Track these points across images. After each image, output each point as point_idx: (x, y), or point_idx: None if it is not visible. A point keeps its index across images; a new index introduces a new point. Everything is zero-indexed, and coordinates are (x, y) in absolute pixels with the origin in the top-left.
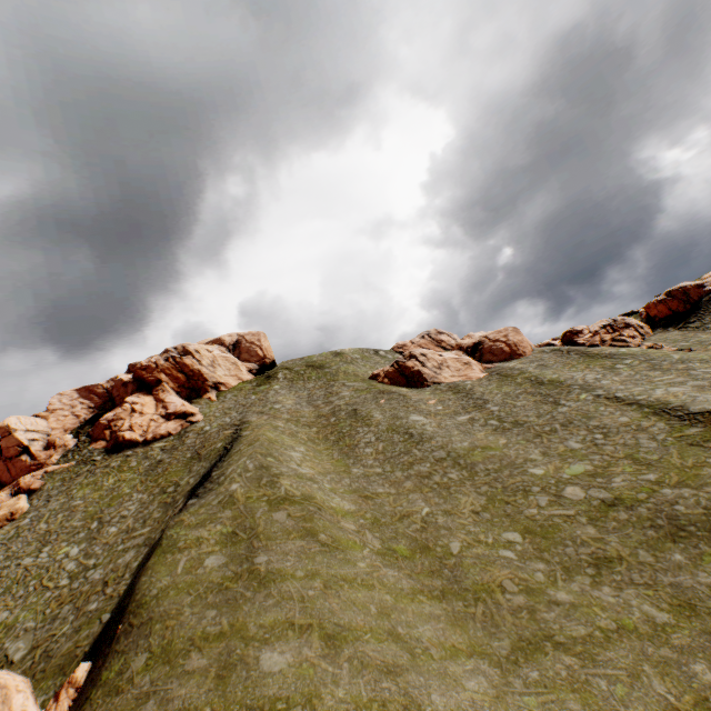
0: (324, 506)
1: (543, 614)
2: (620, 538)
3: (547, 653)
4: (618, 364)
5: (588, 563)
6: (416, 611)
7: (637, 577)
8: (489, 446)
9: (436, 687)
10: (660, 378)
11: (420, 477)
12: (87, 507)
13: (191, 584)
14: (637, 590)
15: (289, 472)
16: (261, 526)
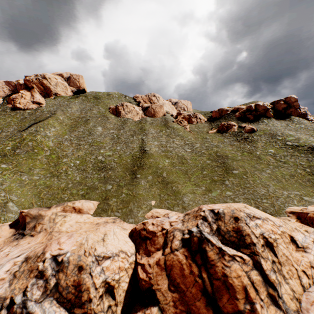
0: (44, 144)
1: (62, 174)
2: (93, 168)
3: (54, 178)
4: (164, 130)
5: (81, 170)
6: (40, 167)
7: (84, 174)
8: (103, 142)
9: (28, 175)
10: (162, 138)
11: (79, 144)
12: (0, 125)
13: (1, 151)
14: (81, 175)
15: (43, 134)
16: (24, 144)
